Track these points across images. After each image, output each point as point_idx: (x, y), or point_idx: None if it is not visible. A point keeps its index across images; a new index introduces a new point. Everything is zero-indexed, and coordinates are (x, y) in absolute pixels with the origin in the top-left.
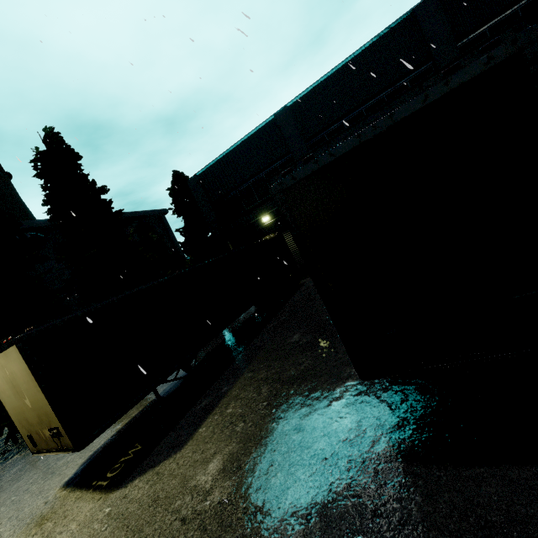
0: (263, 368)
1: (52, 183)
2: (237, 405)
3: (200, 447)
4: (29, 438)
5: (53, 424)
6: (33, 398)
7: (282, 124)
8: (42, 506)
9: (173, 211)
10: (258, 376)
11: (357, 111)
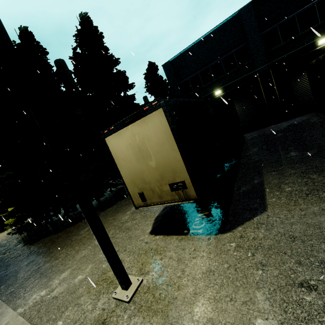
0: (285, 168)
1: (88, 51)
2: (293, 186)
3: (292, 208)
4: (140, 194)
5: (178, 179)
6: (162, 157)
7: (243, 18)
8: (144, 244)
9: (146, 89)
10: (287, 172)
11: (310, 4)
